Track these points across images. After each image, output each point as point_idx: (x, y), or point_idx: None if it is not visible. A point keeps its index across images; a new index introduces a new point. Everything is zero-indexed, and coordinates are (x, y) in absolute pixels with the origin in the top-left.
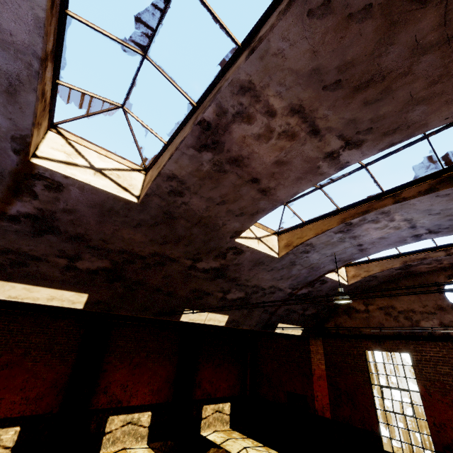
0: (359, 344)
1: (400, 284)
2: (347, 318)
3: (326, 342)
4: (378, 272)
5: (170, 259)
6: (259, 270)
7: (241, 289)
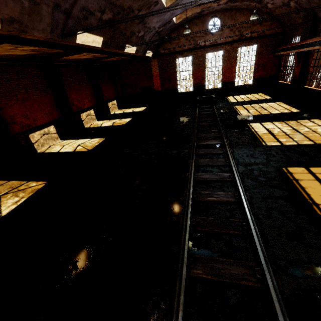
0: (174, 56)
1: (194, 22)
2: (169, 44)
3: (159, 59)
4: (190, 15)
5: (132, 11)
6: (155, 16)
7: (144, 30)
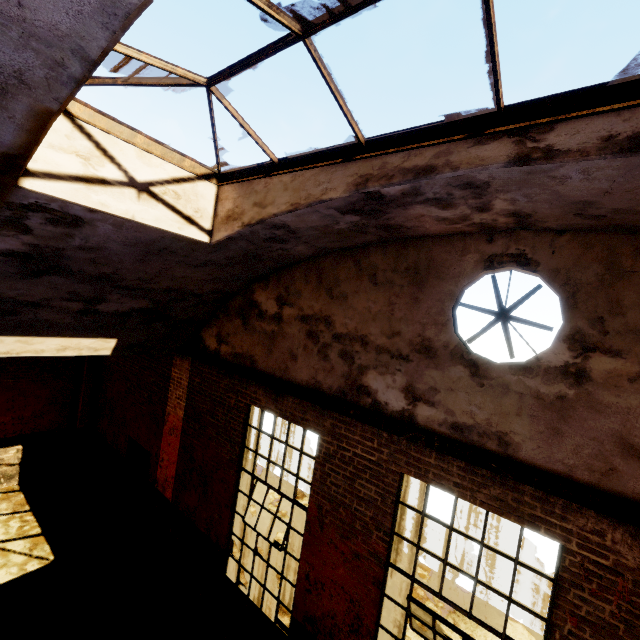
0: (244, 388)
1: (364, 264)
2: (240, 326)
3: (196, 367)
4: (283, 210)
5: None
6: None
7: None
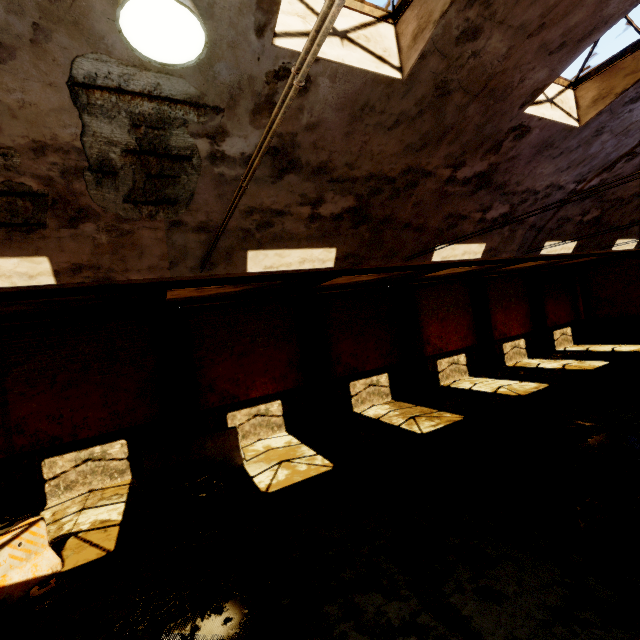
0: None
1: None
2: None
3: None
4: None
5: (638, 196)
6: None
7: None
